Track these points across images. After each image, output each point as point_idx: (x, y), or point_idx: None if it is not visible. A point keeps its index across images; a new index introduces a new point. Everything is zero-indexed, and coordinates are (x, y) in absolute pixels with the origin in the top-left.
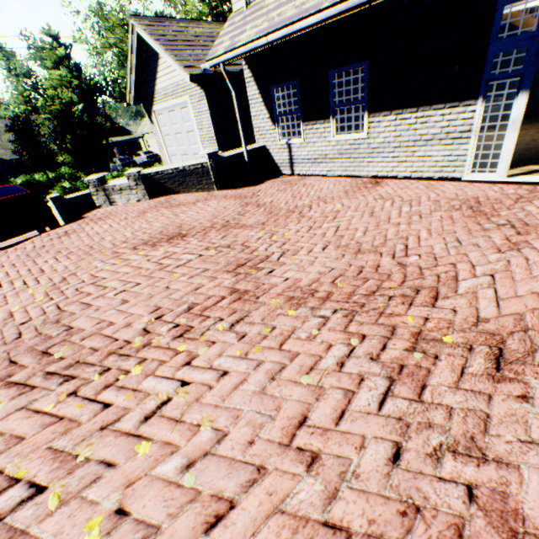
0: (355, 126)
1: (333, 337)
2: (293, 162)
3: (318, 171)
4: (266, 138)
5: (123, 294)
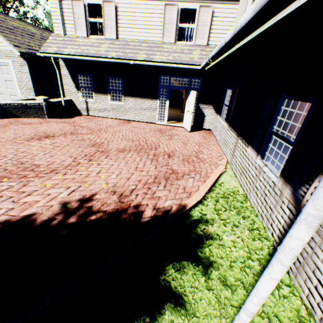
0: (118, 99)
1: (136, 156)
2: (89, 110)
3: (102, 115)
4: (73, 96)
5: (47, 154)
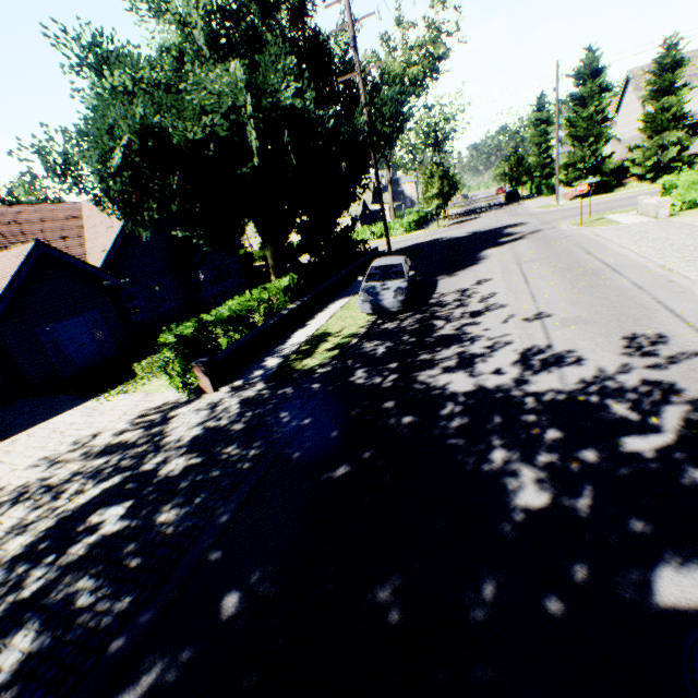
0: None
1: None
2: None
3: None
4: None
5: None
